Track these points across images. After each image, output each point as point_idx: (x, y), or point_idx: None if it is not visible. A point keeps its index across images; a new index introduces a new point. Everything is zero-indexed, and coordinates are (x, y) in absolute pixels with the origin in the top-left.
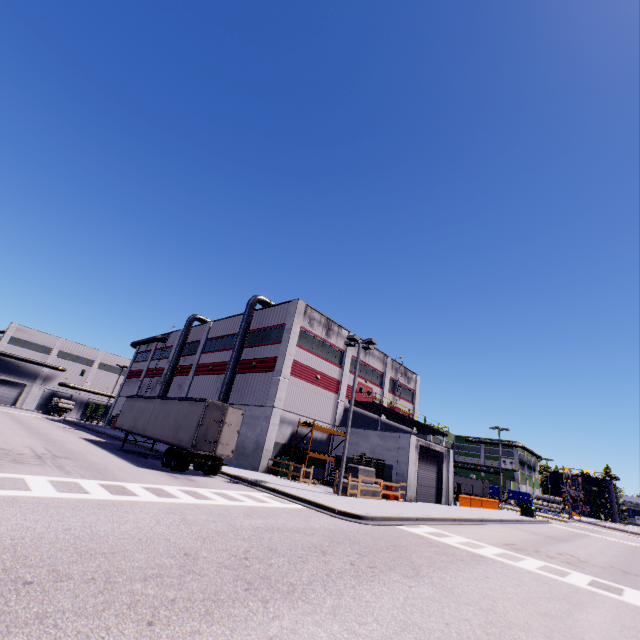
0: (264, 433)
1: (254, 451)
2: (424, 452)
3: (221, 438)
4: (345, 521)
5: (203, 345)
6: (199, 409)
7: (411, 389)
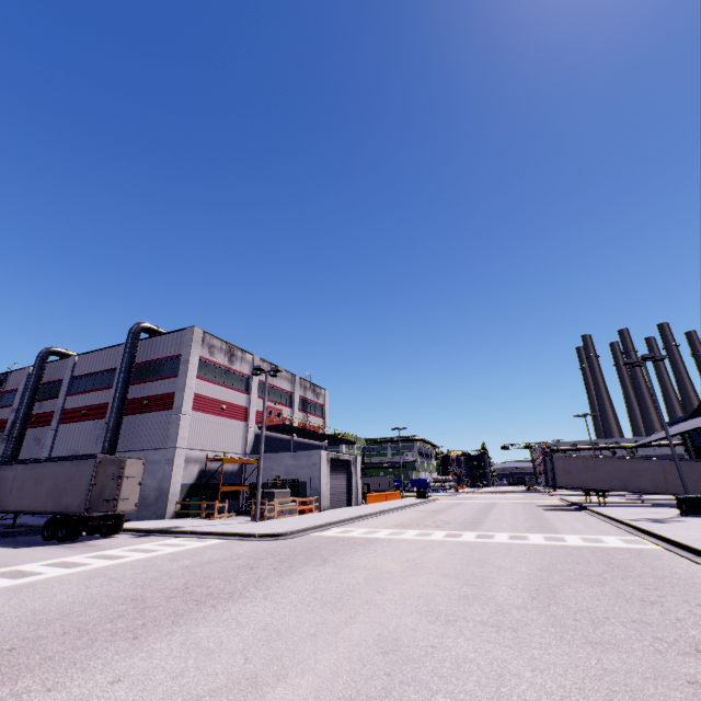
0: (168, 477)
1: (157, 499)
2: (335, 463)
3: (121, 494)
4: (266, 542)
5: (68, 385)
6: (89, 468)
7: (321, 404)
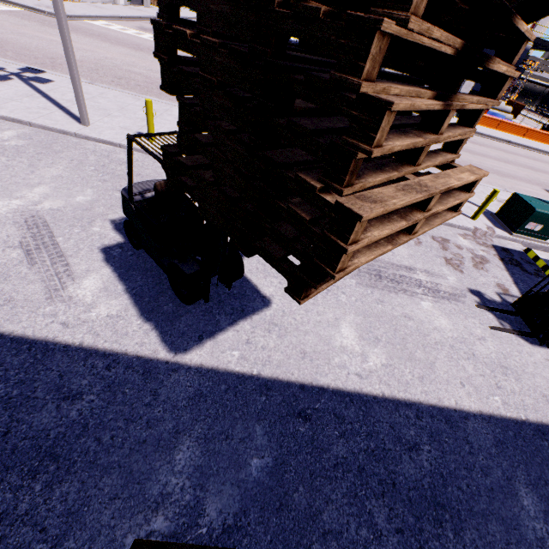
0: None
1: None
2: None
3: None
4: None
5: None
6: None
7: None
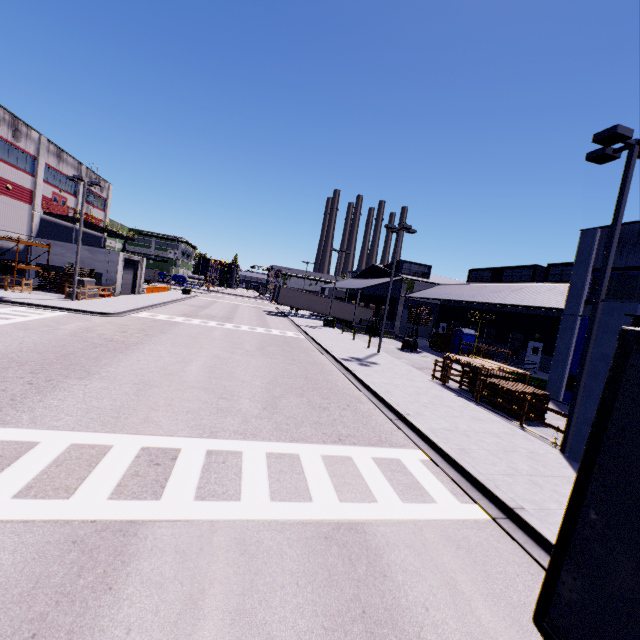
0: None
1: None
2: (127, 262)
3: None
4: (106, 317)
5: None
6: None
7: (104, 198)
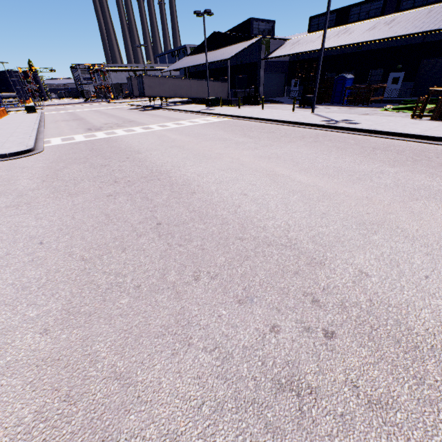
0: None
1: None
2: None
3: None
4: (29, 157)
5: None
6: None
7: None
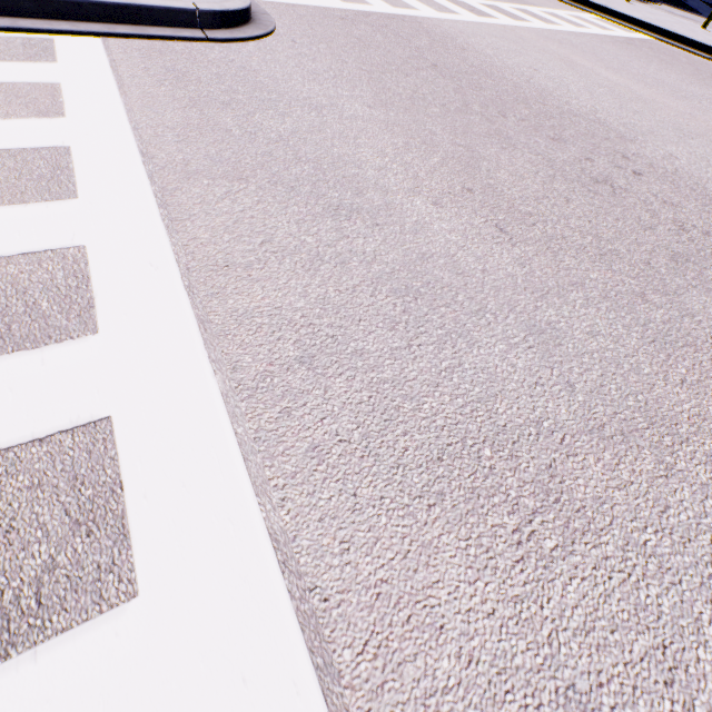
0: None
1: None
2: None
3: None
4: (263, 46)
5: None
6: None
7: None
